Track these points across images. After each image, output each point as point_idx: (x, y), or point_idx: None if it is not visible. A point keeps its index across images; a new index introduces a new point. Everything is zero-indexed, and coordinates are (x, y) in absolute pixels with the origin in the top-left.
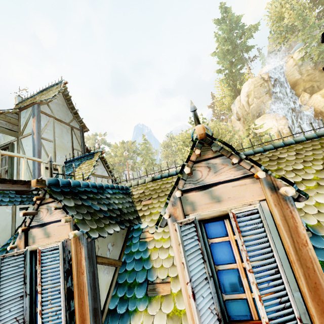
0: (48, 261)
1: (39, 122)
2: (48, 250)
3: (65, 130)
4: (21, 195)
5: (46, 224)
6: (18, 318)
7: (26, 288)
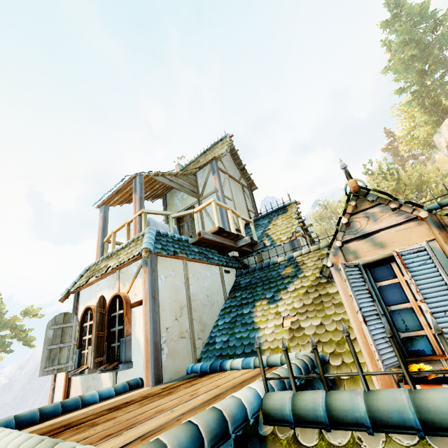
0: (415, 265)
1: (219, 179)
2: (409, 253)
3: (237, 188)
4: (222, 255)
5: (372, 233)
6: (385, 339)
7: (377, 306)
